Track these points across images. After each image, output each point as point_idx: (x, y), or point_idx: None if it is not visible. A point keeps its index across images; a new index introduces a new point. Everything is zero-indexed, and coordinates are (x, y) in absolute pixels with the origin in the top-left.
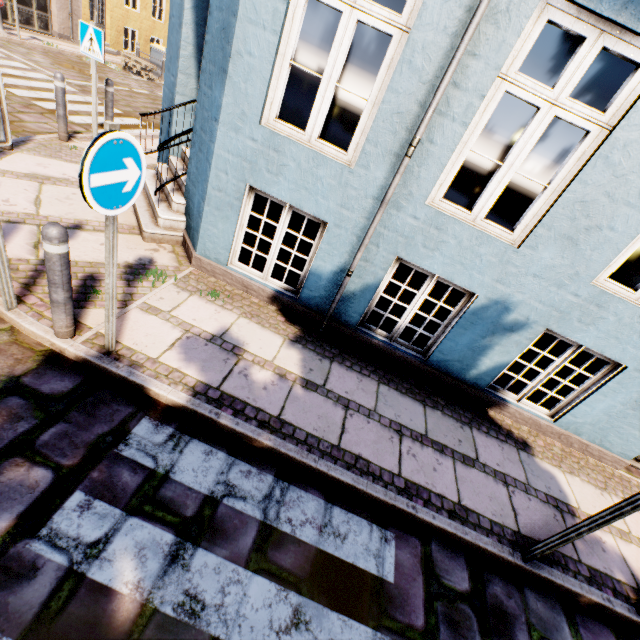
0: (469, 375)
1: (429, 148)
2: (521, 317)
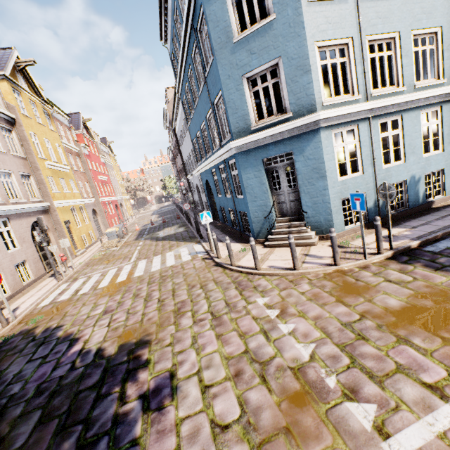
0: (420, 202)
1: (376, 157)
2: (418, 176)
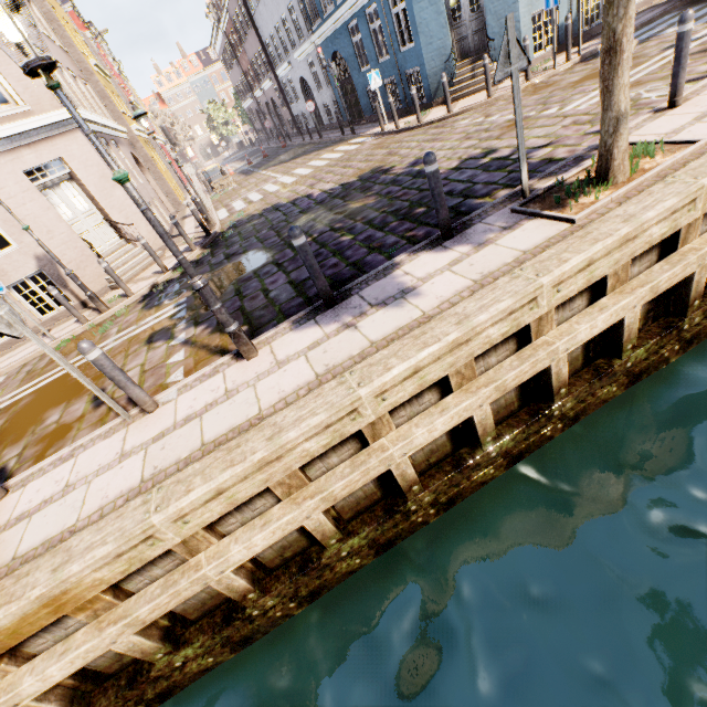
0: None
1: None
2: None
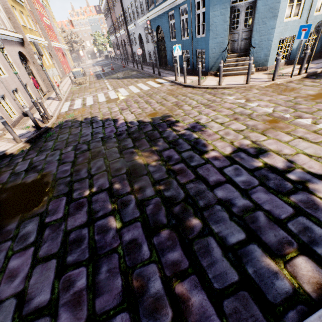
0: None
1: (313, 4)
2: None
